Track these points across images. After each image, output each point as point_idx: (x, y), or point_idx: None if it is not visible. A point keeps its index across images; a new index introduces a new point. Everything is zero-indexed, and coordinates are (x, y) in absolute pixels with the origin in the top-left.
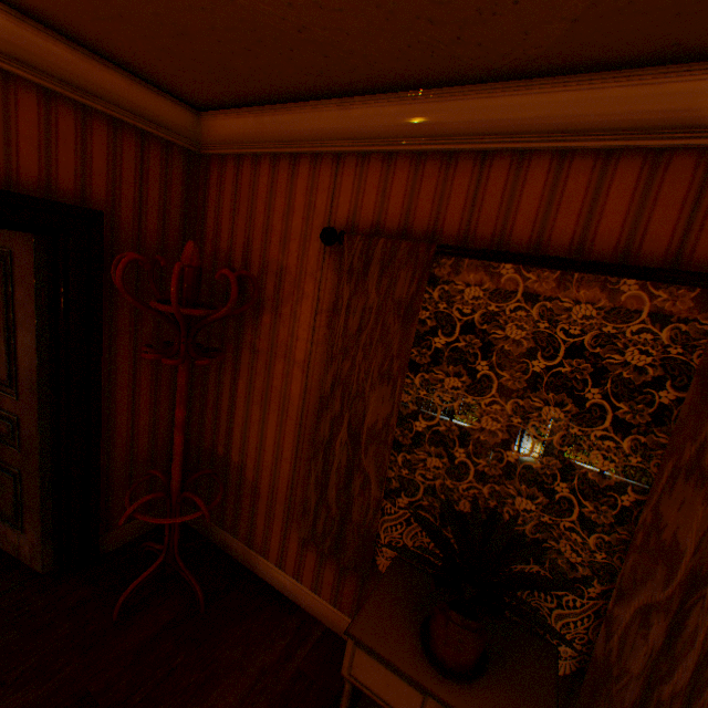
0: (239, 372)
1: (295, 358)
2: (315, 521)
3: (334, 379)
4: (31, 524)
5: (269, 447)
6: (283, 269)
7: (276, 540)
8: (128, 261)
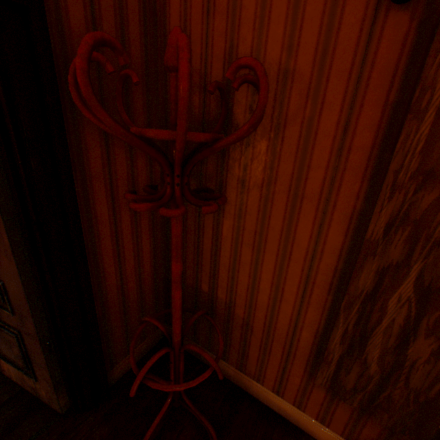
0: (222, 212)
1: (305, 193)
2: (337, 372)
3: (392, 218)
4: (41, 376)
5: (263, 289)
6: (288, 74)
7: (271, 371)
8: (91, 41)
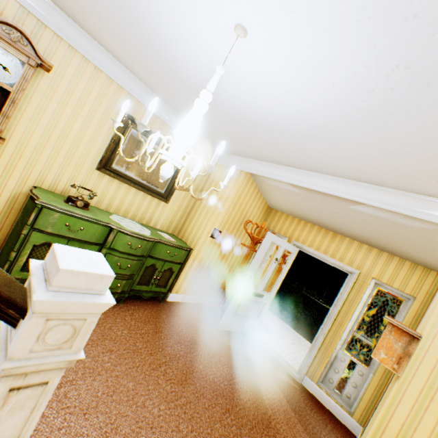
0: None
1: None
2: None
3: None
4: None
5: None
6: None
7: None
8: None
